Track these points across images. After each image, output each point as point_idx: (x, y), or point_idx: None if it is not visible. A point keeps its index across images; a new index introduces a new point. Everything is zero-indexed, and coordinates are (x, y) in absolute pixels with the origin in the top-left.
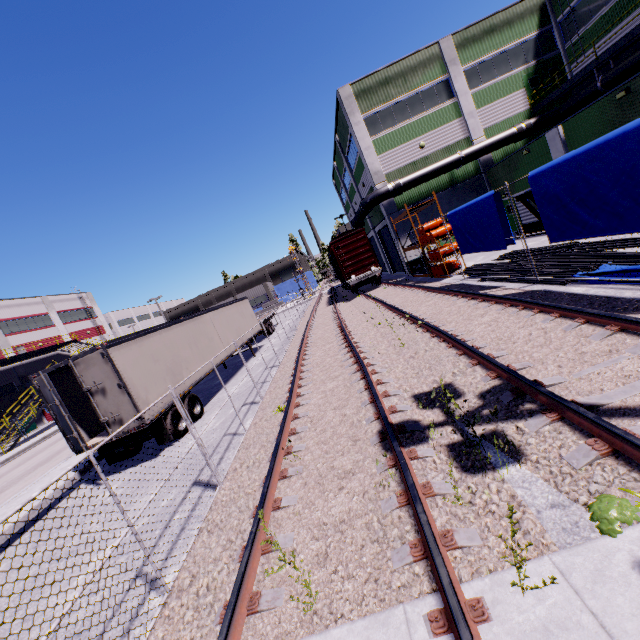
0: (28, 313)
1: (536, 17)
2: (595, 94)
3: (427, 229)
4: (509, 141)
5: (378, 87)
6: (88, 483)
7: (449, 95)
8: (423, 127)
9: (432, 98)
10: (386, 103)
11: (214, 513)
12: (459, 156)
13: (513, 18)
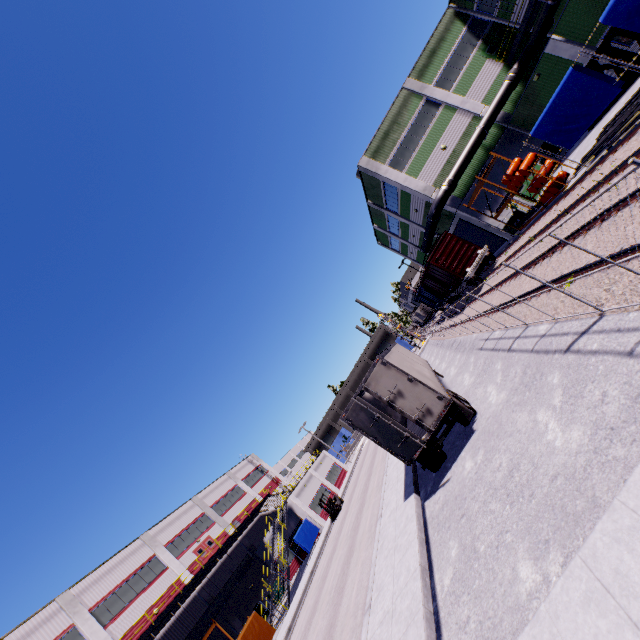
0: (225, 491)
1: (457, 22)
2: (552, 10)
3: (512, 173)
4: (509, 91)
5: (383, 142)
6: (431, 496)
7: (436, 106)
8: (434, 137)
9: (425, 118)
10: (396, 146)
11: (633, 299)
12: (480, 129)
13: (441, 36)
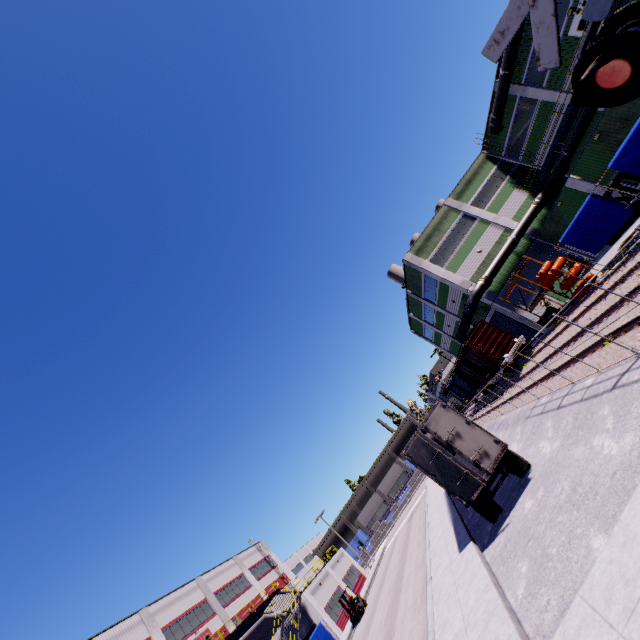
0: (230, 578)
1: (488, 162)
2: (567, 159)
3: (544, 272)
4: (536, 212)
5: (425, 243)
6: (489, 544)
7: (472, 220)
8: (471, 243)
9: (463, 227)
10: (437, 247)
11: None
12: (511, 239)
13: (476, 171)
